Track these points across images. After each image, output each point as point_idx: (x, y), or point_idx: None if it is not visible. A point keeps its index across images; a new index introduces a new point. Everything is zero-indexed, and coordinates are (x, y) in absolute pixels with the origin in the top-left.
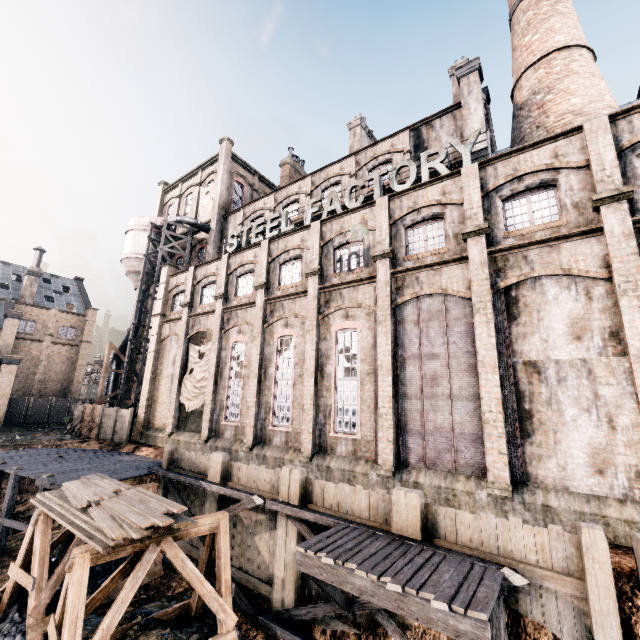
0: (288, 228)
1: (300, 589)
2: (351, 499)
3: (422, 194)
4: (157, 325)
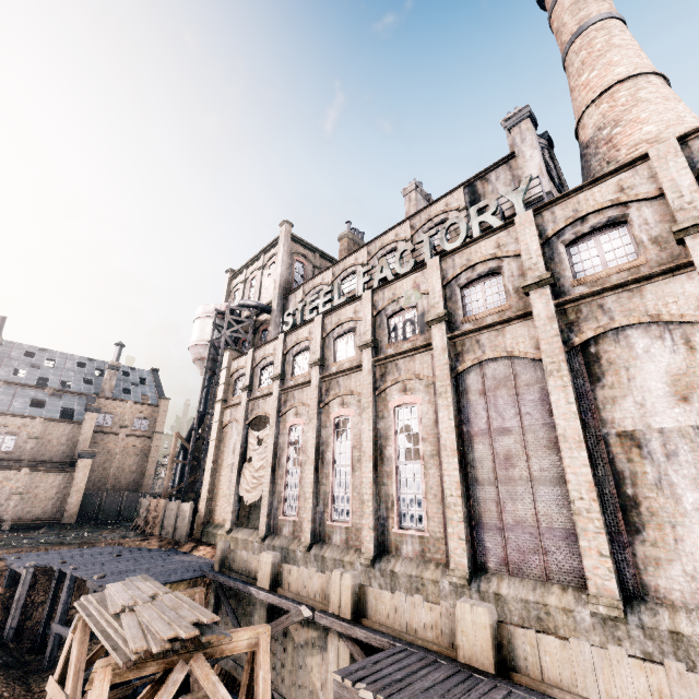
0: (340, 301)
1: None
2: (410, 613)
3: (475, 250)
4: (219, 411)
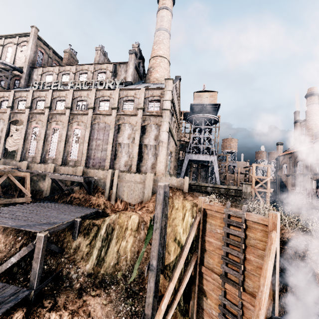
0: (61, 88)
1: (51, 192)
2: (68, 170)
3: (105, 92)
4: None
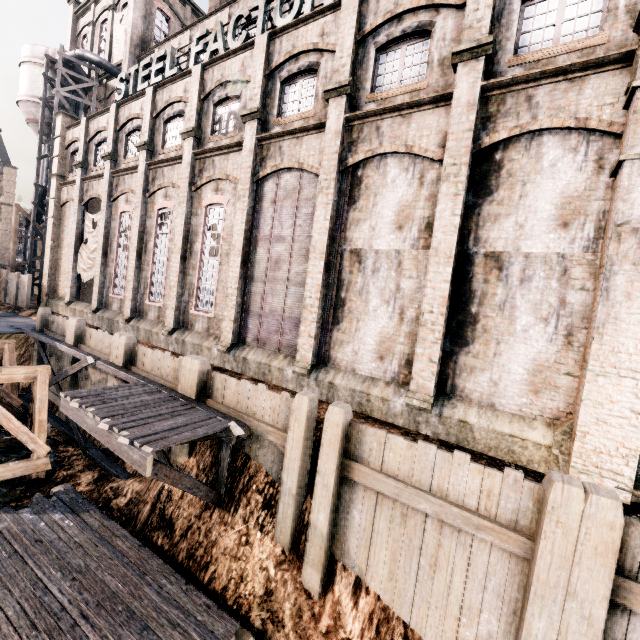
0: (171, 72)
1: None
2: (161, 364)
3: (302, 34)
4: (54, 187)
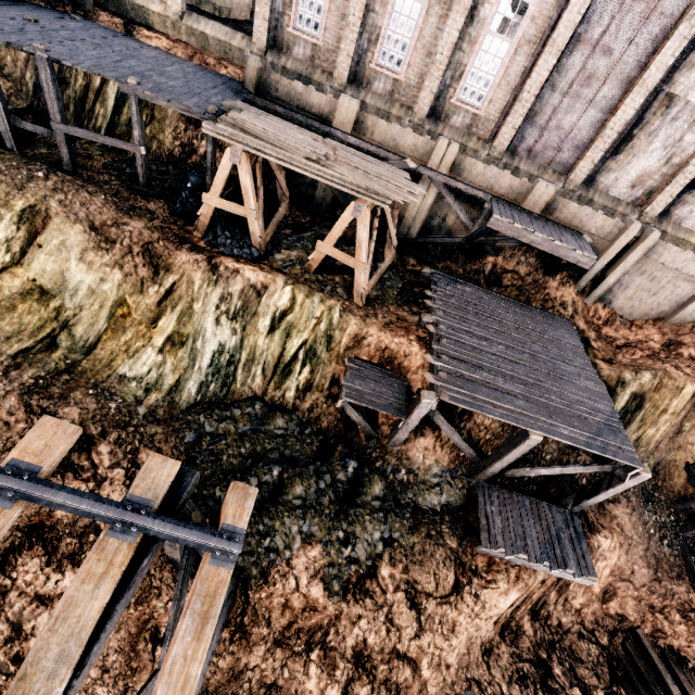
0: None
1: (421, 228)
2: (495, 179)
3: None
4: None
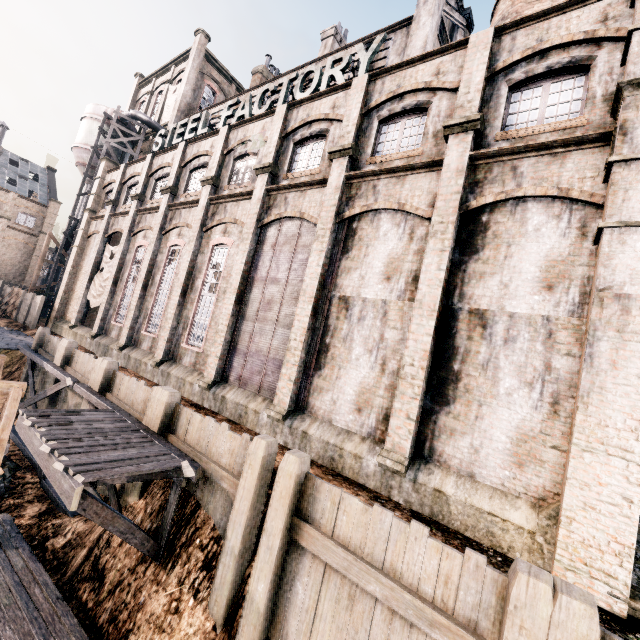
0: (203, 131)
1: None
2: (135, 393)
3: (316, 106)
4: (85, 220)
